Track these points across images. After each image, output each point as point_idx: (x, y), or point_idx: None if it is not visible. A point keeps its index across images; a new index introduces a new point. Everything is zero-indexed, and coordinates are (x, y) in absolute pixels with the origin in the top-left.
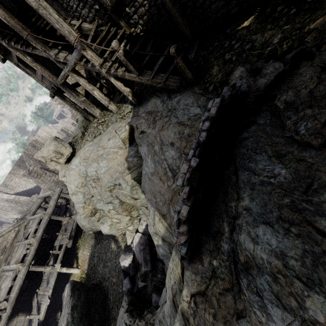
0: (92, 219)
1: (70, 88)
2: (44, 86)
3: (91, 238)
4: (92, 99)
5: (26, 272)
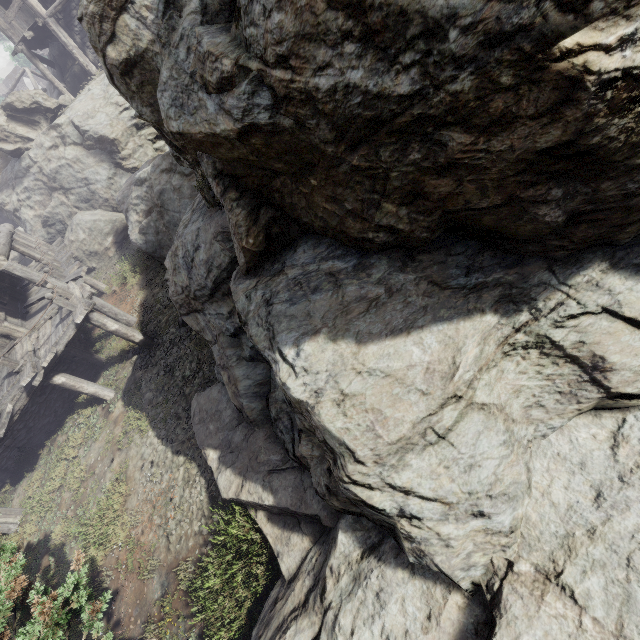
0: (109, 214)
1: (60, 27)
2: (10, 34)
3: (111, 260)
4: (73, 75)
5: (10, 238)
